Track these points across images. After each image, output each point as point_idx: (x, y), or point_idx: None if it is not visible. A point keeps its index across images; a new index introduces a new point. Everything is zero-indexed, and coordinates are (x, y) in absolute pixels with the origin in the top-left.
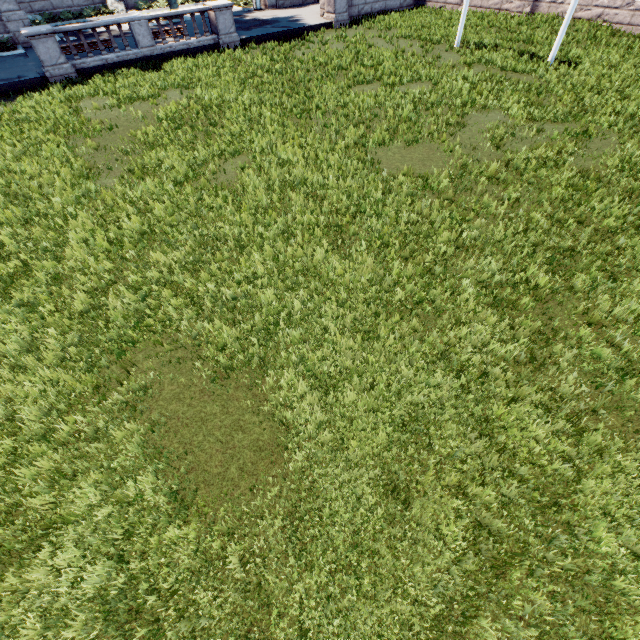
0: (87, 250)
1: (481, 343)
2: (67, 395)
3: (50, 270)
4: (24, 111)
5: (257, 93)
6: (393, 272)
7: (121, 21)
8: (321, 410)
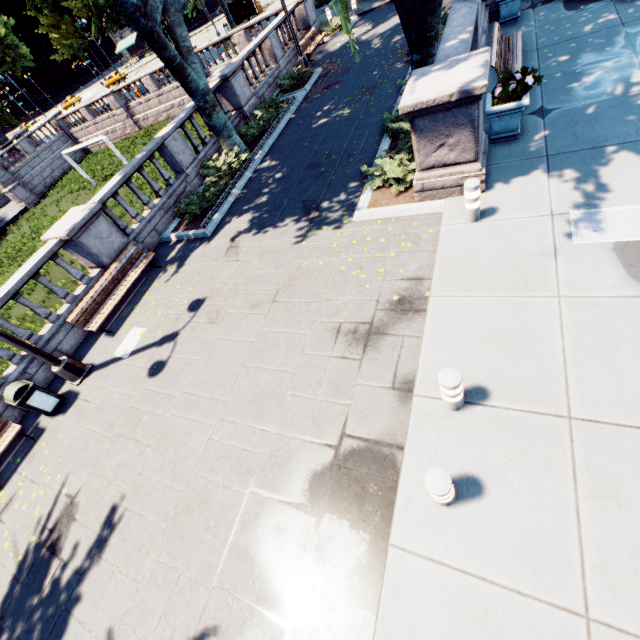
0: None
1: None
2: None
3: None
4: None
5: None
6: None
7: None
8: None
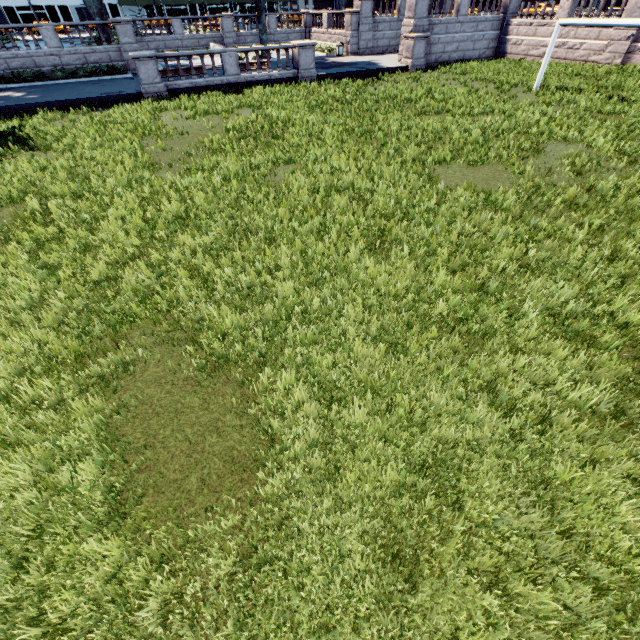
0: (122, 226)
1: (543, 380)
2: (49, 359)
3: (82, 239)
4: (114, 116)
5: (323, 116)
6: (436, 282)
7: (214, 51)
8: (318, 426)
